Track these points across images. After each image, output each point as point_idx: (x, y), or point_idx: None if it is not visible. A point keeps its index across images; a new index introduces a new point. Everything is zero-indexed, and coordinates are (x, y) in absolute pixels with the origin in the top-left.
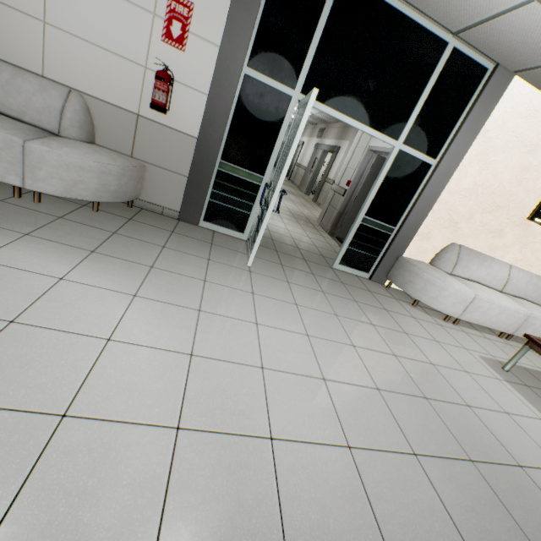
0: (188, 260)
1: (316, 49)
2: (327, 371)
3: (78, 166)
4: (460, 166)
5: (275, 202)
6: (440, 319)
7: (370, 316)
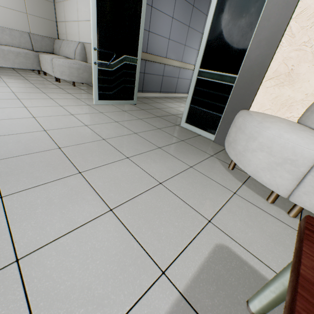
0: (66, 96)
1: None
2: None
3: (62, 65)
4: None
5: (93, 56)
6: (261, 196)
7: (120, 139)
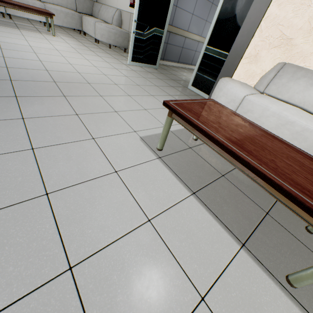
0: (107, 56)
1: None
2: (76, 65)
3: (103, 29)
4: None
5: (133, 27)
6: None
7: (147, 87)
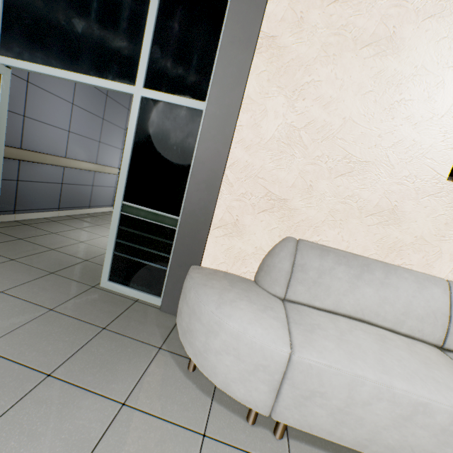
0: None
1: (5, 4)
2: None
3: None
4: (248, 102)
5: None
6: (239, 414)
7: None
